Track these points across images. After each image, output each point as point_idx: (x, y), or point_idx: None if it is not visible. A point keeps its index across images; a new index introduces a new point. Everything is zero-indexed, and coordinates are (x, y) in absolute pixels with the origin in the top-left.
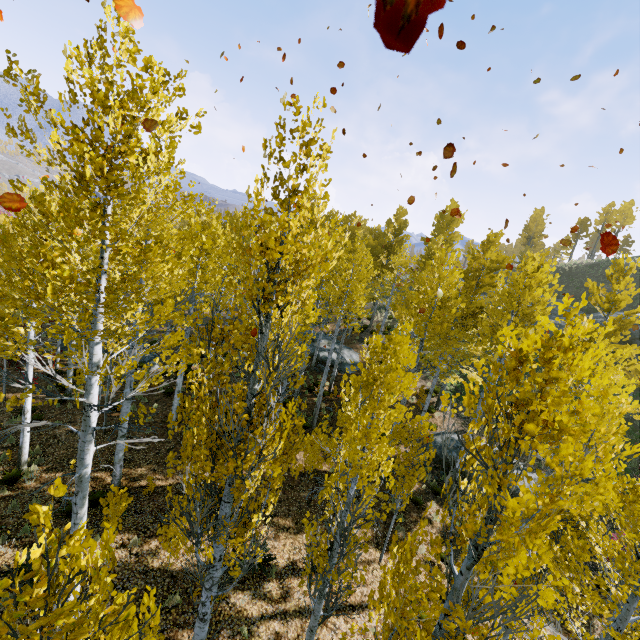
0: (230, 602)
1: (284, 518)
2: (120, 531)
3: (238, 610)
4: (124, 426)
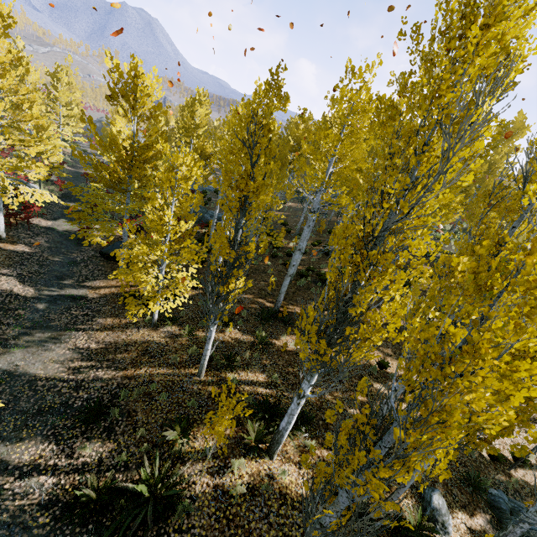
0: (374, 387)
1: (385, 349)
2: (293, 334)
3: (380, 392)
4: (293, 269)
